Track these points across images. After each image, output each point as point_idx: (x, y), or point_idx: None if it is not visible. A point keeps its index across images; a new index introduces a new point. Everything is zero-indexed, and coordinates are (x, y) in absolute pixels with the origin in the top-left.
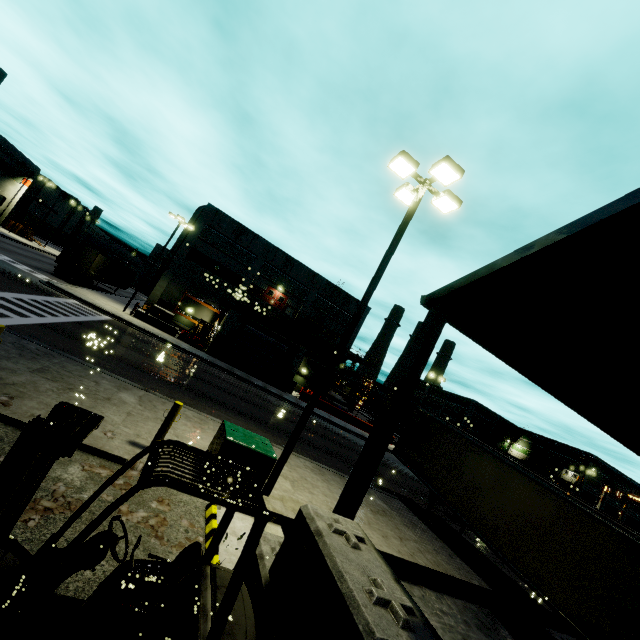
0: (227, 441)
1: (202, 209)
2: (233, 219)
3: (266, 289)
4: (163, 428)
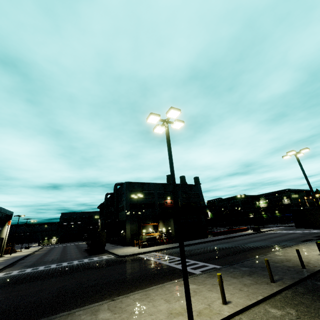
0: None
1: (116, 185)
2: (137, 182)
3: (164, 202)
4: None
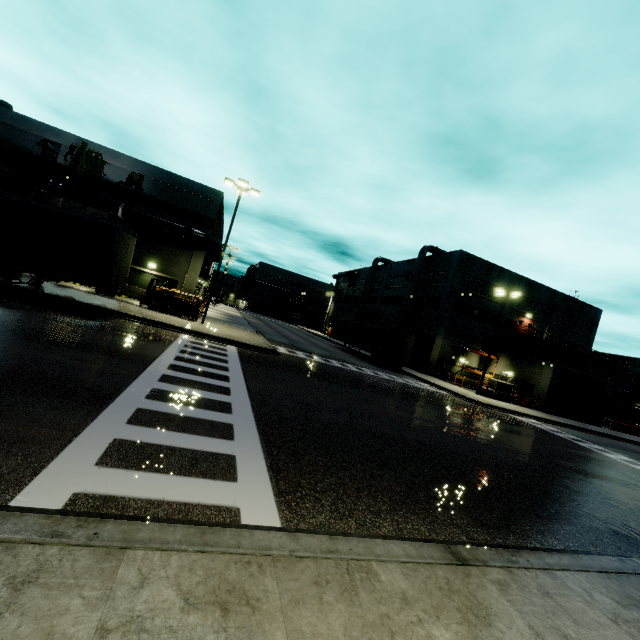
0: None
1: (426, 250)
2: (481, 259)
3: (516, 320)
4: None
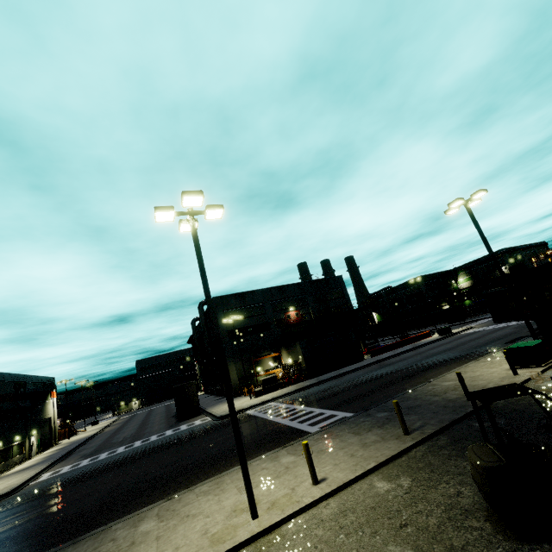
0: (532, 347)
1: (201, 305)
2: (233, 294)
3: (284, 317)
4: (512, 363)
